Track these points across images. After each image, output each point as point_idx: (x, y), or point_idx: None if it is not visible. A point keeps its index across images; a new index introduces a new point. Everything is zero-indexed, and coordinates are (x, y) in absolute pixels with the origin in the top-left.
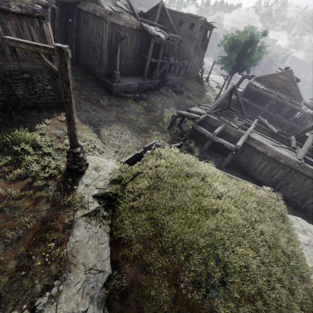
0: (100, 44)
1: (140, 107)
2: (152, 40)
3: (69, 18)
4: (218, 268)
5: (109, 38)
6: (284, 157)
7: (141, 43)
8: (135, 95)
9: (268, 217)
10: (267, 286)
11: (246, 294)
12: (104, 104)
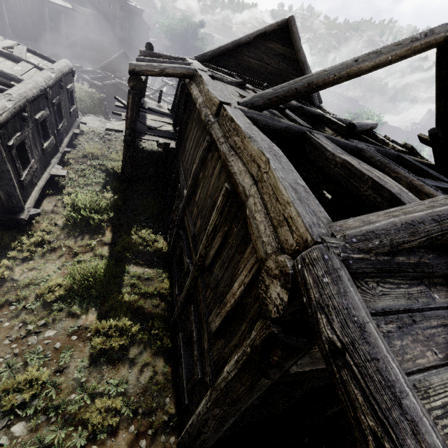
0: None
1: None
2: (46, 6)
3: None
4: None
5: None
6: None
7: (39, 8)
8: None
9: None
10: None
11: None
12: None
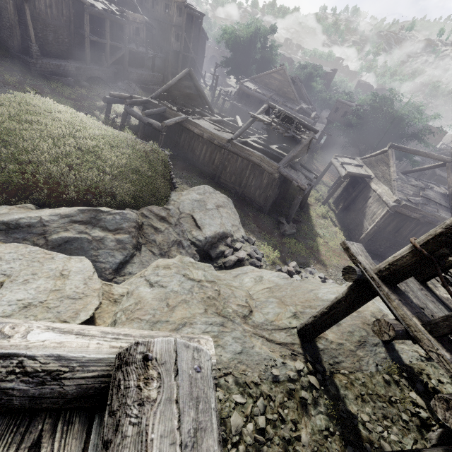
0: (5, 6)
1: (69, 91)
2: (86, 11)
3: None
4: (3, 147)
5: None
6: (217, 137)
7: (77, 15)
8: (67, 78)
9: (109, 142)
10: (52, 164)
11: (19, 161)
12: (11, 80)
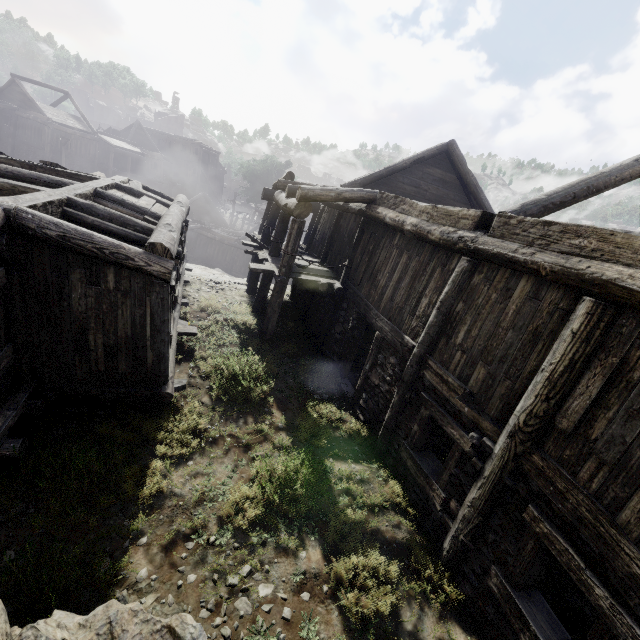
0: (42, 148)
1: None
2: (112, 151)
3: (6, 124)
4: None
5: (54, 143)
6: (227, 239)
7: (102, 154)
8: None
9: None
10: None
11: None
12: None
